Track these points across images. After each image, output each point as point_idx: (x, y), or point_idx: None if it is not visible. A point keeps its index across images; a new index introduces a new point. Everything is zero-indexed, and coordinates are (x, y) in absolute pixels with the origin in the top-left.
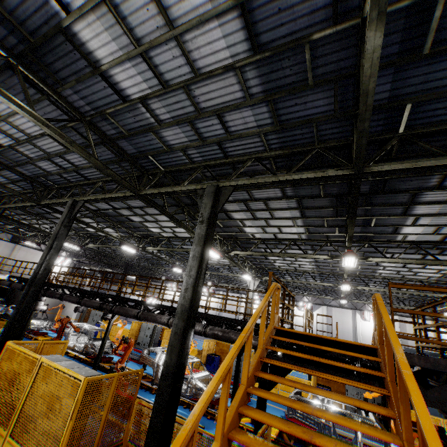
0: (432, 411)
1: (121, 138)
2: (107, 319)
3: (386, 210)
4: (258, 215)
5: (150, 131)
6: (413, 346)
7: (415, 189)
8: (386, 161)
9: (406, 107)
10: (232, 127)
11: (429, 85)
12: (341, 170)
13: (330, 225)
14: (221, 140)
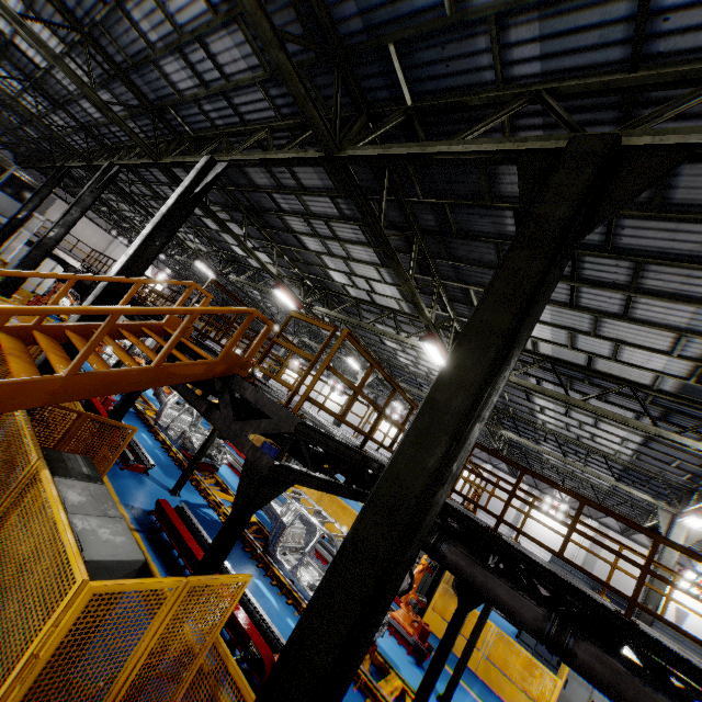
0: (544, 648)
1: (130, 70)
2: None
3: (481, 276)
4: (332, 248)
5: (149, 62)
6: (600, 574)
7: (495, 237)
8: (428, 166)
9: (391, 51)
10: (225, 67)
11: (402, 10)
12: (321, 152)
13: (425, 292)
14: (222, 88)
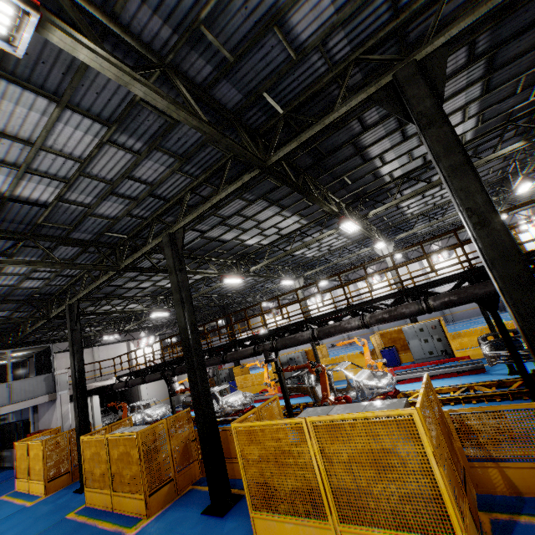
0: None
1: (222, 76)
2: (273, 360)
3: None
4: (409, 131)
5: (272, 26)
6: None
7: None
8: None
9: None
10: None
11: None
12: None
13: (524, 87)
14: None
